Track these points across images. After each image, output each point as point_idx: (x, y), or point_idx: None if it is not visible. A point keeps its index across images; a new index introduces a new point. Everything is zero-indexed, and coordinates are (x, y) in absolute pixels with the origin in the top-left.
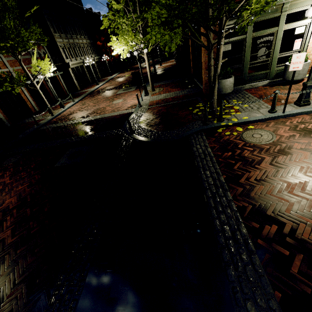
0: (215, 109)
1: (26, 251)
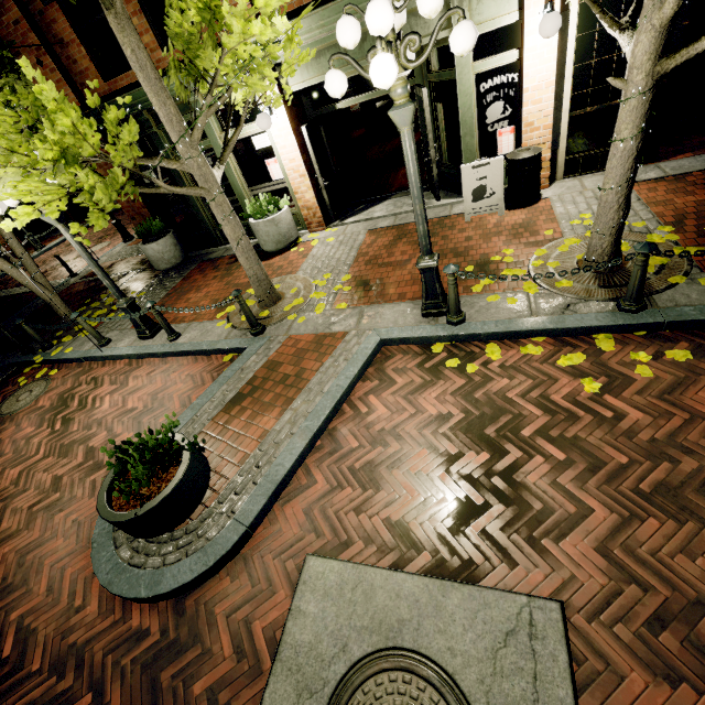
0: (67, 320)
1: None
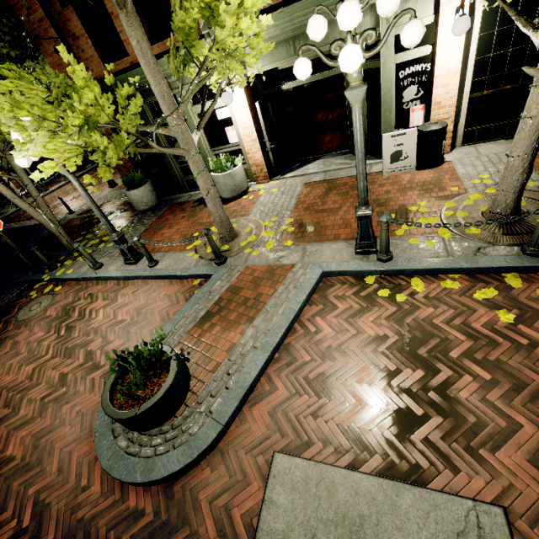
0: (68, 247)
1: None
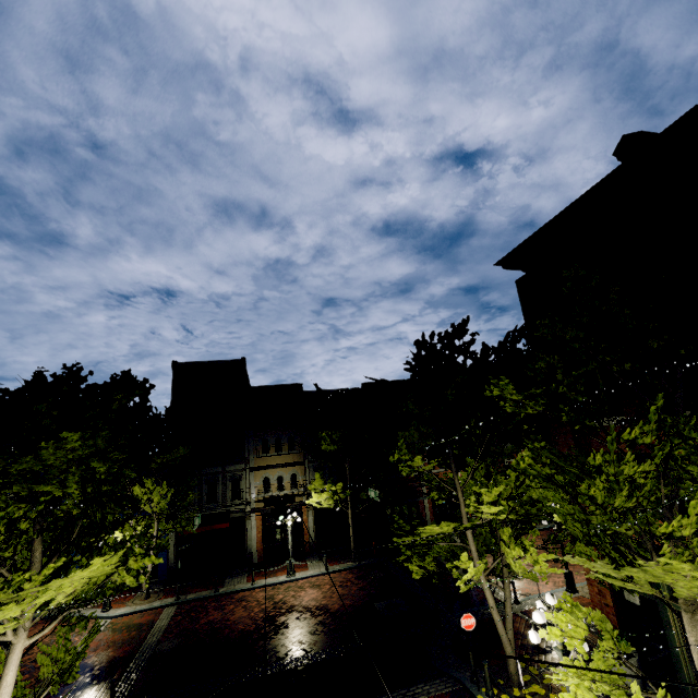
0: (511, 676)
1: (305, 637)
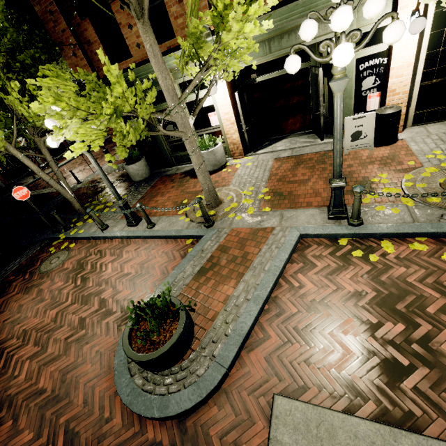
0: (80, 212)
1: None
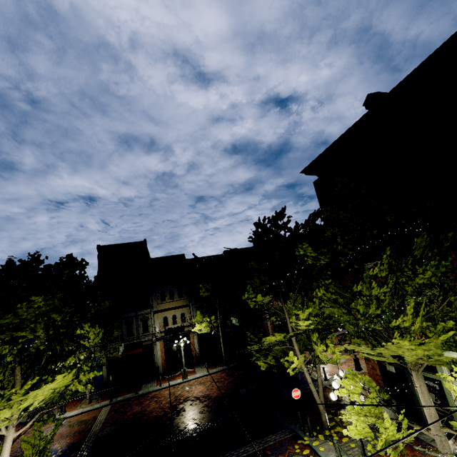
0: (323, 424)
1: (196, 415)
